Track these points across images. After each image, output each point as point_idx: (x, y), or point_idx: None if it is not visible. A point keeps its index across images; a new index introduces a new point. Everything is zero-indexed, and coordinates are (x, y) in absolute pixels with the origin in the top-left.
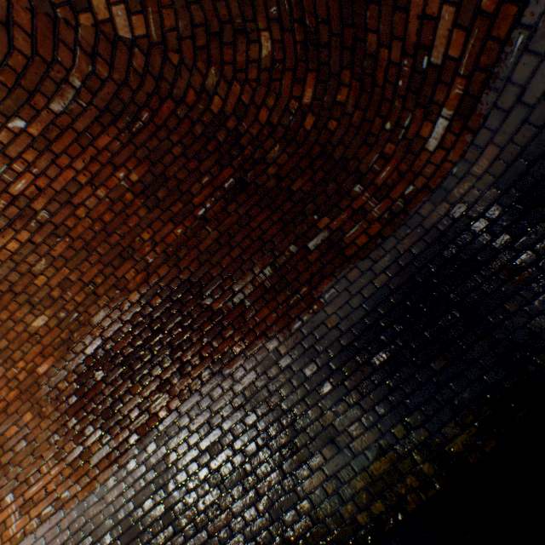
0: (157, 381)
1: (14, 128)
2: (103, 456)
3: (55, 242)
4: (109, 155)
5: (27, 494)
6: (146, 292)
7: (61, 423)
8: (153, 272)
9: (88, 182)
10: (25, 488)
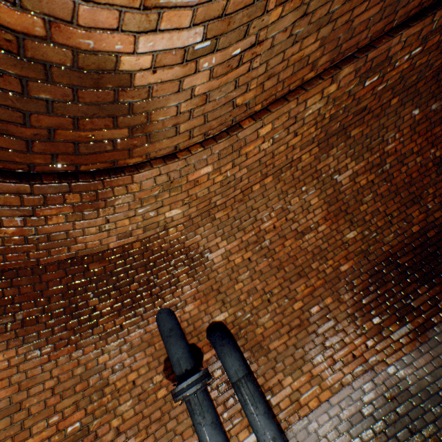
0: (441, 287)
1: (412, 114)
2: (402, 334)
3: (381, 184)
4: (432, 138)
5: (335, 356)
6: (424, 227)
7: (357, 308)
8: (430, 214)
9: (415, 152)
10: (332, 351)
